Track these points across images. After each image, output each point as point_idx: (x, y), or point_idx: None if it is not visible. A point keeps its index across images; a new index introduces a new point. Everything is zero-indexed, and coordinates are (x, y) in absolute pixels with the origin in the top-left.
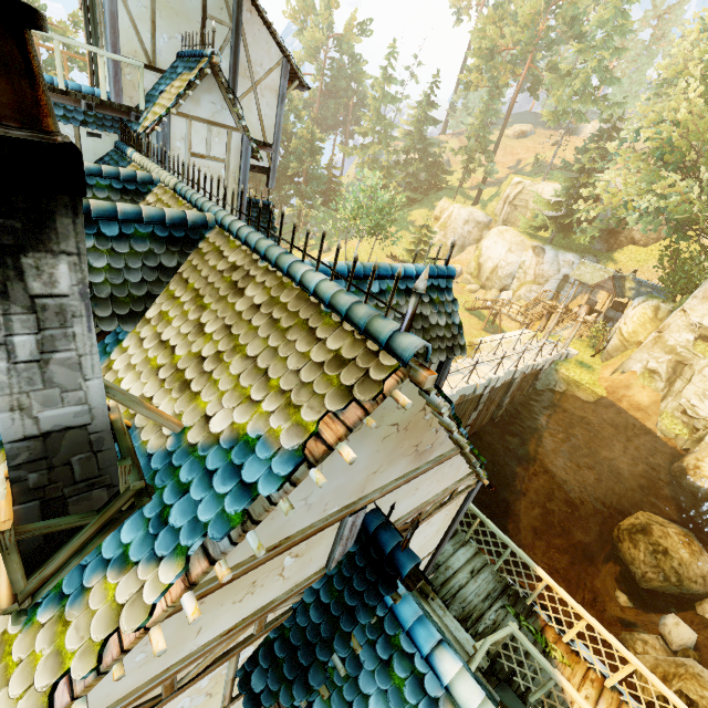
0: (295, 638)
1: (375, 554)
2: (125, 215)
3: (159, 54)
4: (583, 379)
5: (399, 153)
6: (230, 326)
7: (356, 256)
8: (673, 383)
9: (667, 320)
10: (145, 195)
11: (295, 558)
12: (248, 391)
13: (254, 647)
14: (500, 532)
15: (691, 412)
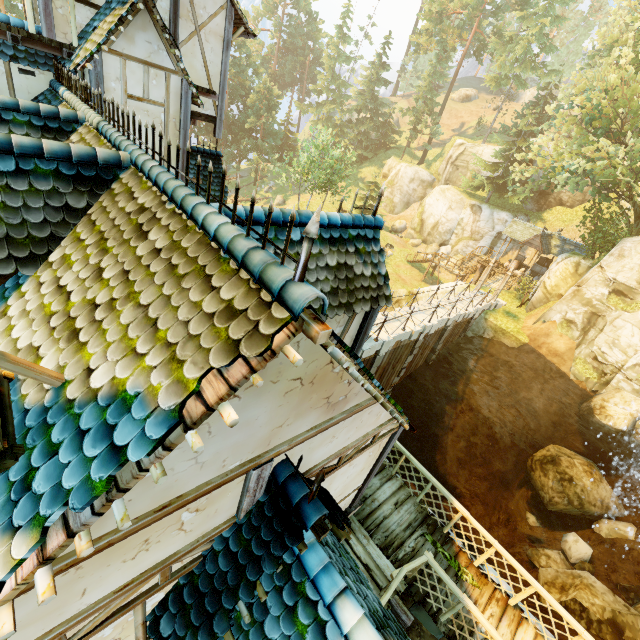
0: (204, 585)
1: (283, 505)
2: (22, 148)
3: None
4: (509, 328)
5: (352, 112)
6: (128, 272)
7: (253, 196)
8: (587, 332)
9: (586, 275)
10: (69, 134)
11: (196, 512)
12: (134, 342)
13: (164, 593)
14: (423, 468)
15: (601, 358)
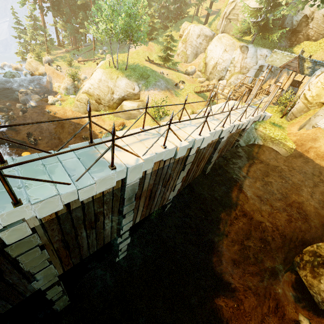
0: None
1: None
2: None
3: None
4: (277, 135)
5: None
6: None
7: None
8: None
9: None
10: None
11: None
12: None
13: None
14: None
15: None
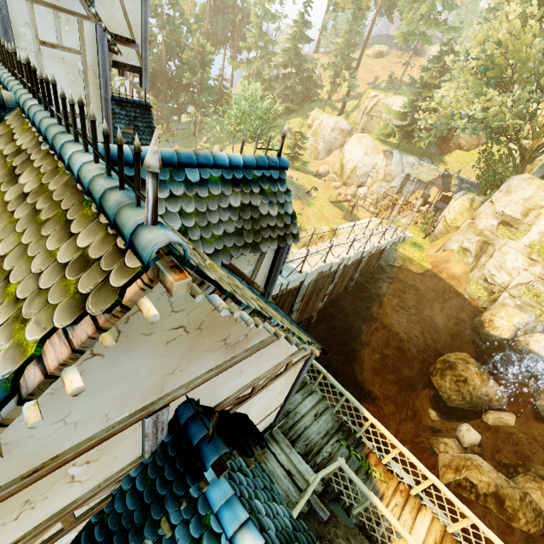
0: (112, 524)
1: (185, 445)
2: None
3: None
4: (415, 257)
5: (279, 67)
6: None
7: (105, 127)
8: (479, 258)
9: (479, 209)
10: None
11: (87, 464)
12: None
13: (77, 531)
14: (338, 384)
15: (491, 279)
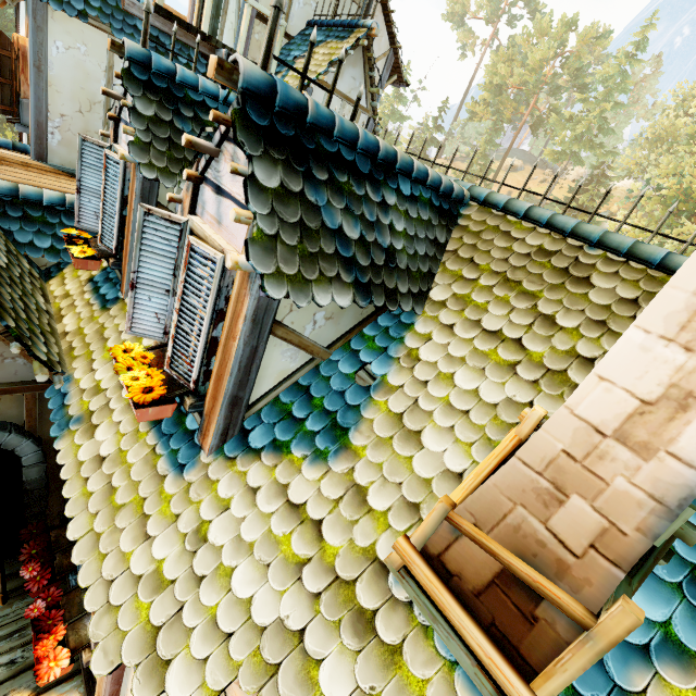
0: None
1: None
2: (418, 172)
3: (291, 19)
4: None
5: None
6: (603, 322)
7: None
8: None
9: None
10: None
11: None
12: None
13: None
14: None
15: None
